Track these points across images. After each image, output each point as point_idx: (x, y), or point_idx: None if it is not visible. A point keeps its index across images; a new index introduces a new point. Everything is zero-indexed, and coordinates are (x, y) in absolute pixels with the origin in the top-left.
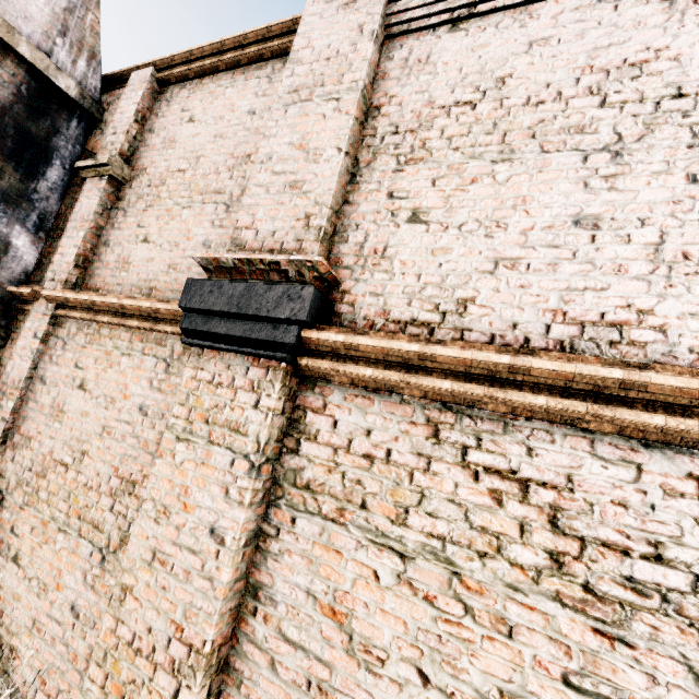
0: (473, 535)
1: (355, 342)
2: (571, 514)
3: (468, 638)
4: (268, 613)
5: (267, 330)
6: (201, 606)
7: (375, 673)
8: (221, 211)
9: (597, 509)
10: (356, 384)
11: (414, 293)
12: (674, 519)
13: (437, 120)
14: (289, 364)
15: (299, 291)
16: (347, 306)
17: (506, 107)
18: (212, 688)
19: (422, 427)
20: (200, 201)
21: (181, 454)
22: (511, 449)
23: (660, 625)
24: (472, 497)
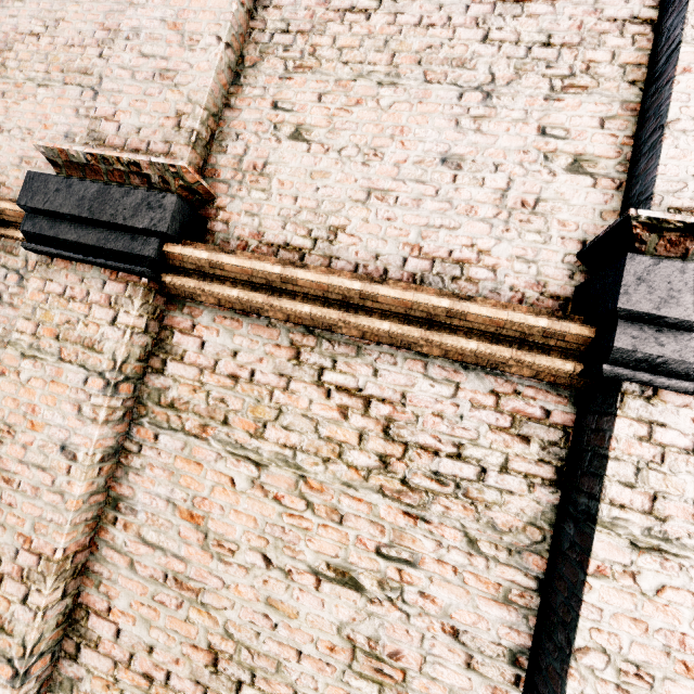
0: (320, 444)
1: (219, 260)
2: (401, 425)
3: (307, 527)
4: (128, 521)
5: (124, 240)
6: (51, 519)
7: (226, 562)
8: (87, 97)
9: (421, 420)
10: (223, 306)
11: (289, 216)
12: (475, 426)
13: (330, 25)
14: (151, 280)
15: (161, 199)
16: (222, 224)
17: (399, 24)
18: (68, 590)
19: (285, 349)
20: (60, 80)
21: (27, 372)
22: (361, 370)
23: (451, 505)
24: (323, 412)
